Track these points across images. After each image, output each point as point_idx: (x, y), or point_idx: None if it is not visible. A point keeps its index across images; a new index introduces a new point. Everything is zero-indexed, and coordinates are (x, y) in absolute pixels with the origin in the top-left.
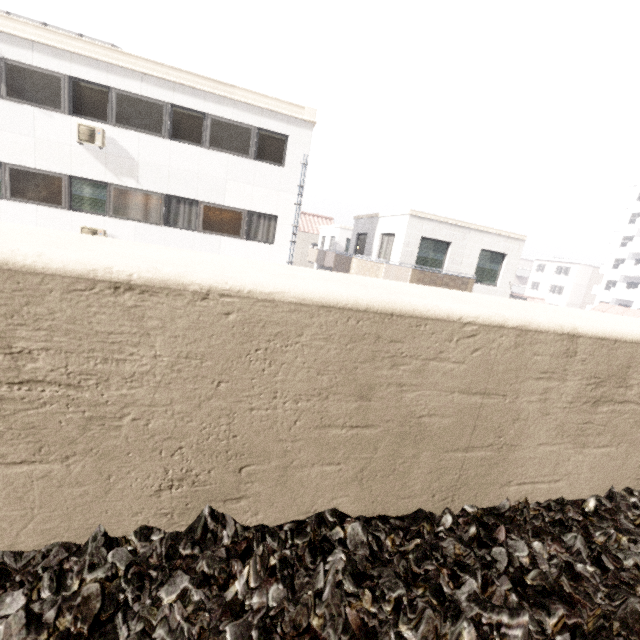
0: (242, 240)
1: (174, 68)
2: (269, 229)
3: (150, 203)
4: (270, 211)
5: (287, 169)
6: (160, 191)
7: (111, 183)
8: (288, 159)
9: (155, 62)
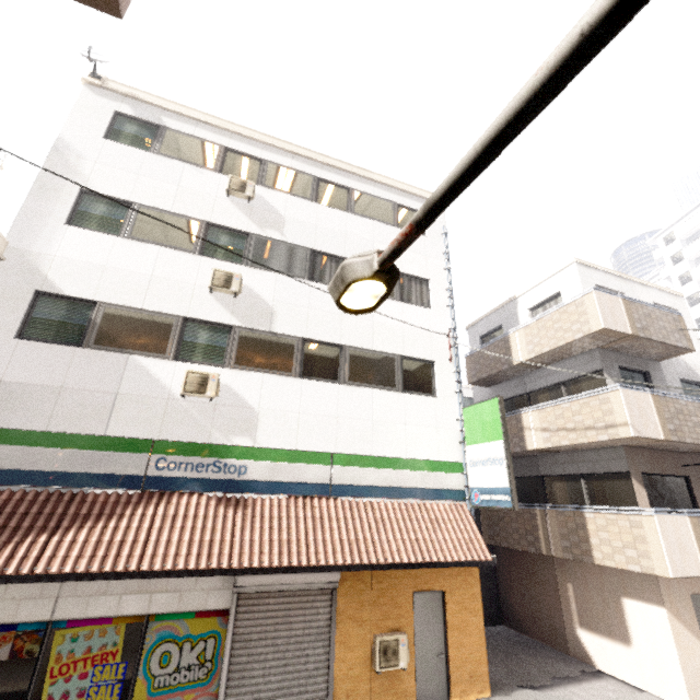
0: (396, 302)
1: (321, 155)
2: (422, 293)
3: (294, 256)
4: (420, 274)
5: (429, 238)
6: (306, 246)
7: (253, 233)
8: (428, 230)
9: (305, 149)
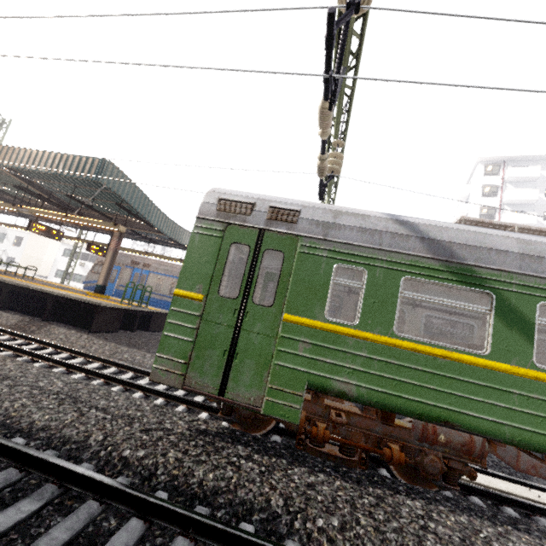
0: None
1: None
2: None
3: None
4: None
5: None
6: None
7: (83, 275)
8: None
9: None
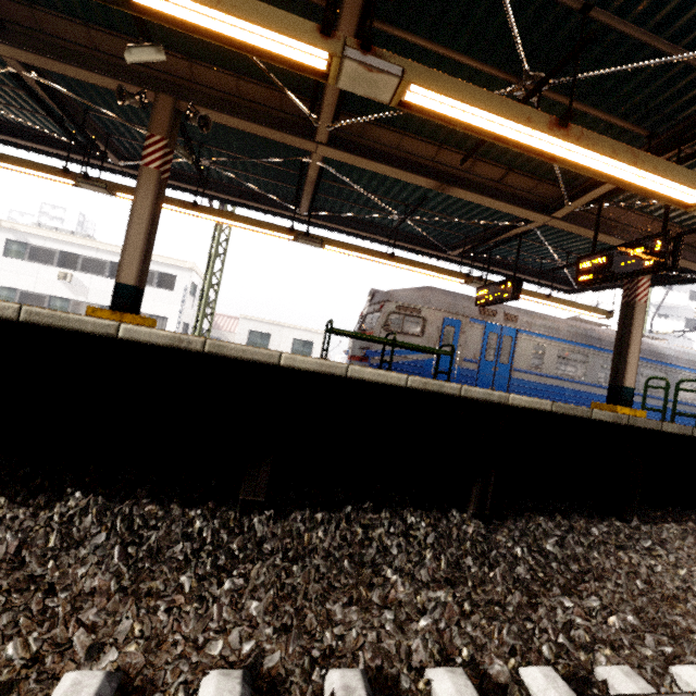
0: None
1: (115, 246)
2: (163, 325)
3: None
4: (164, 315)
5: (175, 292)
6: (99, 303)
7: (72, 299)
8: (176, 287)
9: (105, 243)
